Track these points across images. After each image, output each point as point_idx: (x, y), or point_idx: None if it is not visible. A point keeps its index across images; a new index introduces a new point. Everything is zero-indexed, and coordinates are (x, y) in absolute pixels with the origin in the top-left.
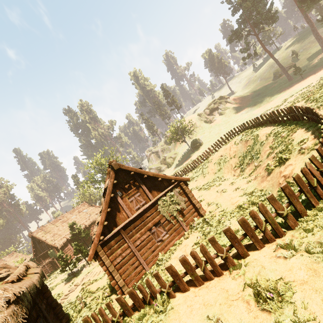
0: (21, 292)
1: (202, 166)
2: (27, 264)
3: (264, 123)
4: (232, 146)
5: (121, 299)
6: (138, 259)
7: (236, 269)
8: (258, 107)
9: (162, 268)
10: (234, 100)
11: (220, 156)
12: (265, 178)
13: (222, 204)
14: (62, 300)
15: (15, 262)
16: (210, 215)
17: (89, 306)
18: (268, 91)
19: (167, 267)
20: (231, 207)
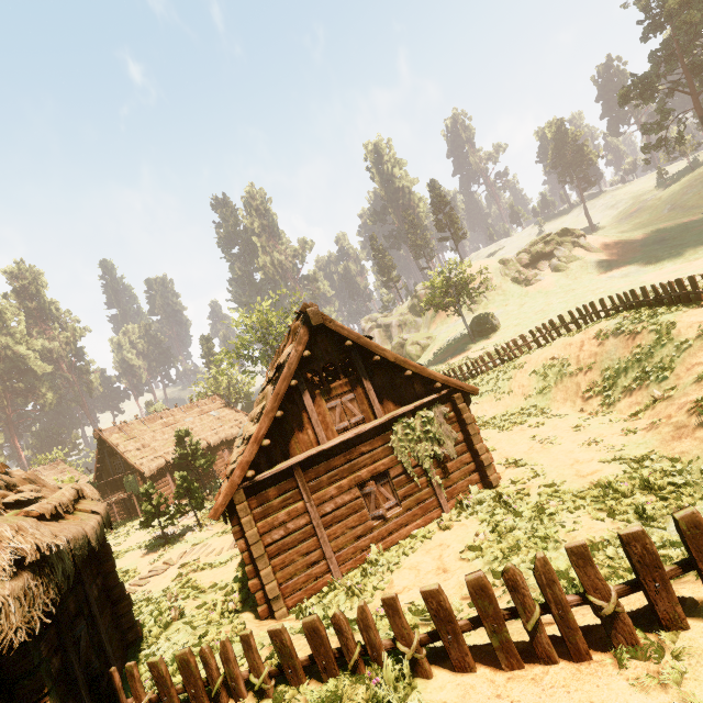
0: (53, 548)
1: (497, 374)
2: (80, 488)
3: (696, 297)
4: (588, 341)
5: (284, 637)
6: (320, 546)
7: (642, 659)
8: (658, 269)
9: (375, 583)
10: (596, 244)
11: (550, 359)
12: (690, 432)
13: (548, 470)
14: (132, 586)
15: (57, 481)
16: (514, 490)
17: (189, 620)
18: (689, 235)
19: (428, 591)
20: (577, 482)
